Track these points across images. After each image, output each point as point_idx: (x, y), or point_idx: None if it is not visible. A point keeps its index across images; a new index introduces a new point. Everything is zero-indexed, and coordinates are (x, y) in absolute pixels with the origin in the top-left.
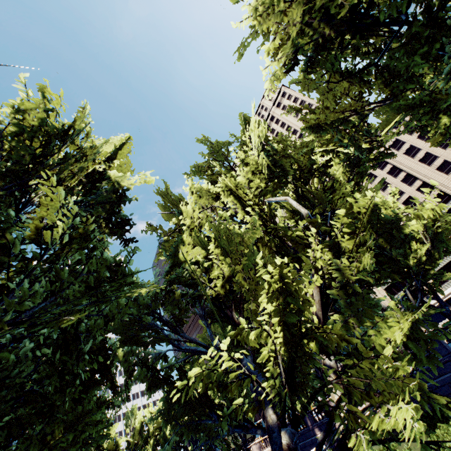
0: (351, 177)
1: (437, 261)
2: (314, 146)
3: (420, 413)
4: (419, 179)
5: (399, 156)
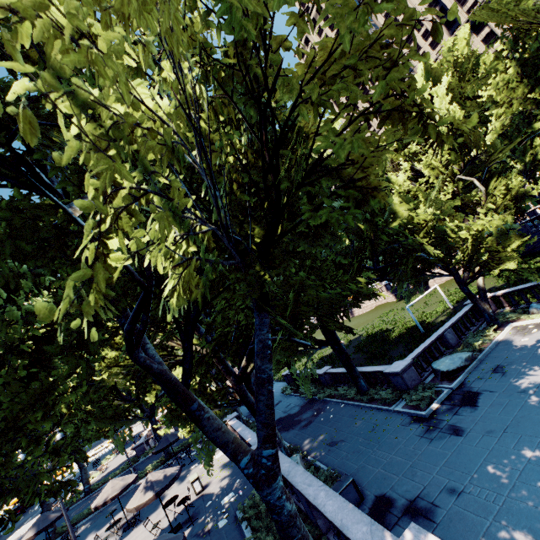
0: None
1: None
2: (477, 65)
3: (515, 263)
4: None
5: None
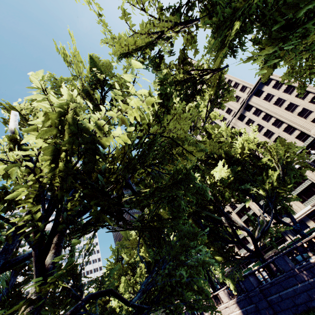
0: (208, 114)
1: (288, 186)
2: None
3: None
4: (285, 122)
5: (270, 106)
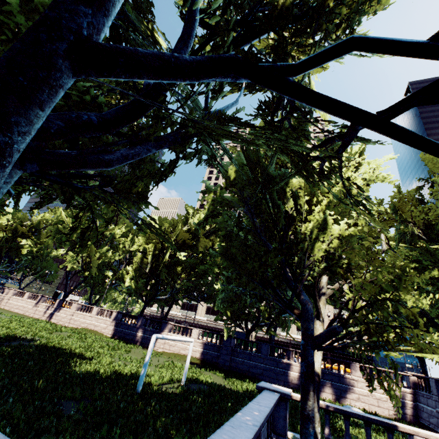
0: None
1: None
2: None
3: None
4: None
5: None
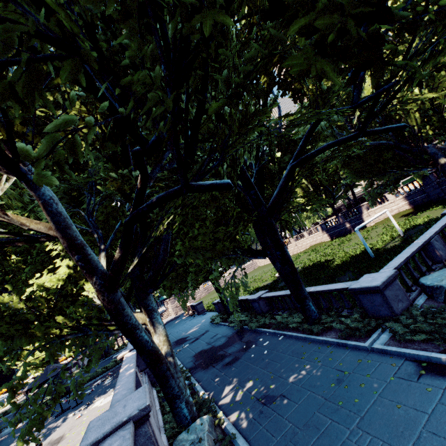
0: None
1: None
2: None
3: None
4: None
5: None
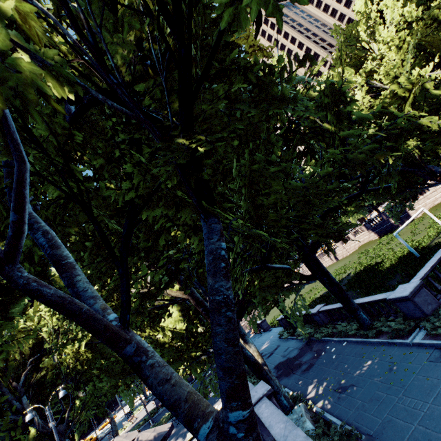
0: None
1: None
2: None
3: None
4: None
5: None
